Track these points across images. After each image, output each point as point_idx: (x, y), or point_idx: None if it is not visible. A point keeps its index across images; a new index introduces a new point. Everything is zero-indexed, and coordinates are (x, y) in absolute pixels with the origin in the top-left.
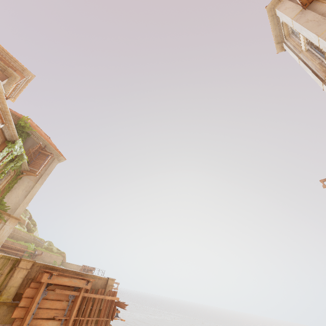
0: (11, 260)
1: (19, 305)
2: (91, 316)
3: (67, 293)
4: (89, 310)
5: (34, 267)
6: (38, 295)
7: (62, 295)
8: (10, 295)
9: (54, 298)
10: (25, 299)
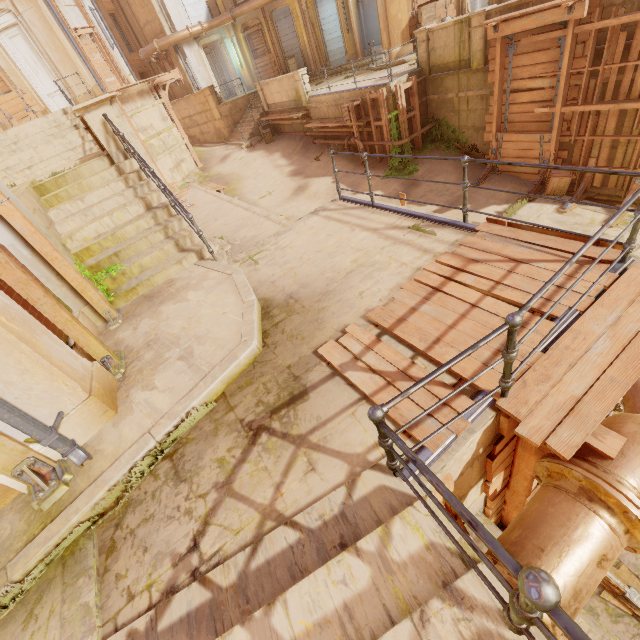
0: (465, 22)
1: (489, 70)
2: (631, 59)
3: (542, 39)
4: (621, 49)
5: (493, 17)
6: (496, 56)
7: (544, 42)
8: (479, 61)
9: (532, 50)
10: (492, 62)
